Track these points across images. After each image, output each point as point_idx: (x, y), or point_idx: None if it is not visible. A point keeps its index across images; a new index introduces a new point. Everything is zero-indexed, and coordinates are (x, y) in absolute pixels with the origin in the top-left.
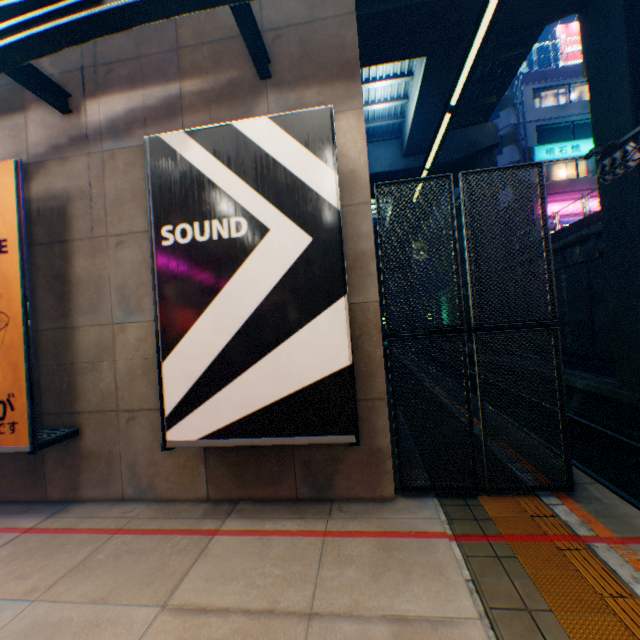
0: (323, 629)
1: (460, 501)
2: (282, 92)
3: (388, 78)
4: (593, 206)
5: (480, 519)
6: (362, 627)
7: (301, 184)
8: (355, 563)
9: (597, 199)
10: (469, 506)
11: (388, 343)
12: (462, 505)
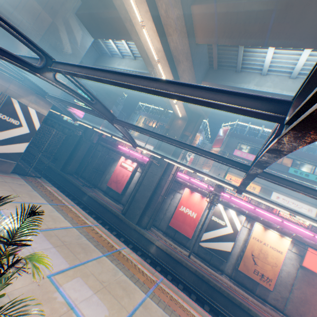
0: (10, 183)
1: (23, 176)
2: (38, 98)
3: None
4: (81, 116)
5: (27, 178)
6: (15, 183)
7: (34, 123)
8: (9, 179)
9: (83, 115)
10: (25, 177)
11: (27, 148)
12: (24, 176)
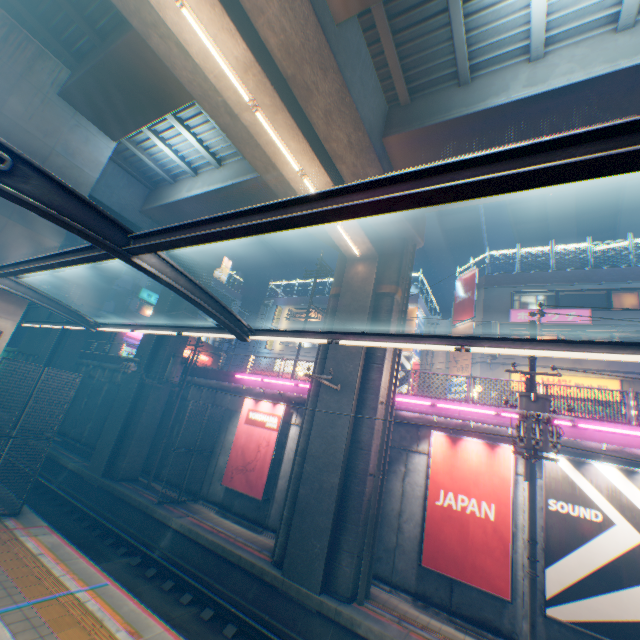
0: None
1: None
2: None
3: None
4: None
5: None
6: None
7: None
8: None
9: None
10: None
11: None
12: None
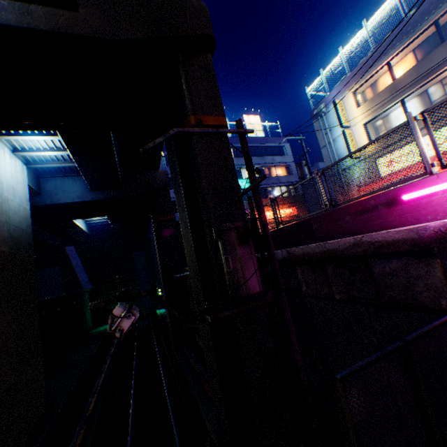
0: None
1: None
2: None
3: (43, 133)
4: None
5: None
6: None
7: None
8: None
9: None
10: None
11: None
12: None
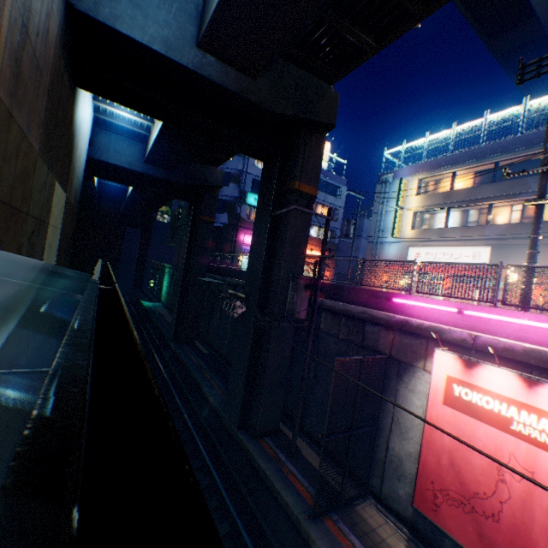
0: None
1: None
2: None
3: None
4: None
5: None
6: None
7: None
8: None
9: None
10: None
11: None
12: None
